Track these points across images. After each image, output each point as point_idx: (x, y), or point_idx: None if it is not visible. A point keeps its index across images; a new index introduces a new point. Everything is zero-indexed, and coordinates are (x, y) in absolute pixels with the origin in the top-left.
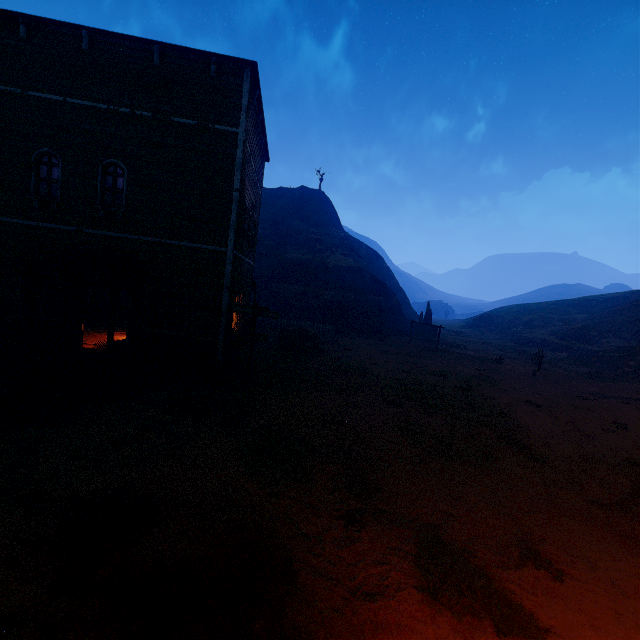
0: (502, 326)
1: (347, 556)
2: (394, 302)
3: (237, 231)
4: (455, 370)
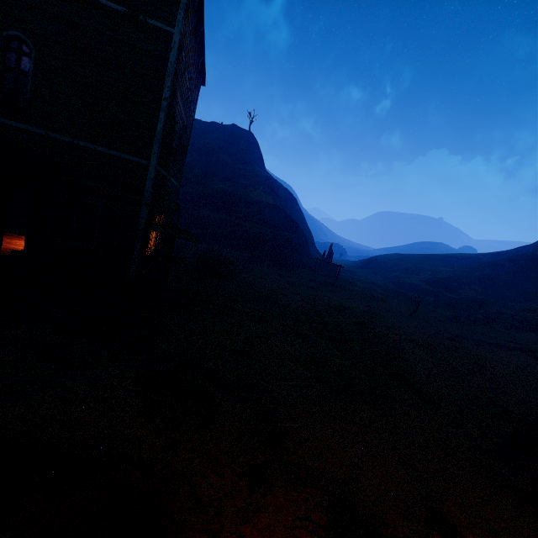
0: (385, 270)
1: (250, 535)
2: (303, 240)
3: (163, 146)
4: (350, 305)
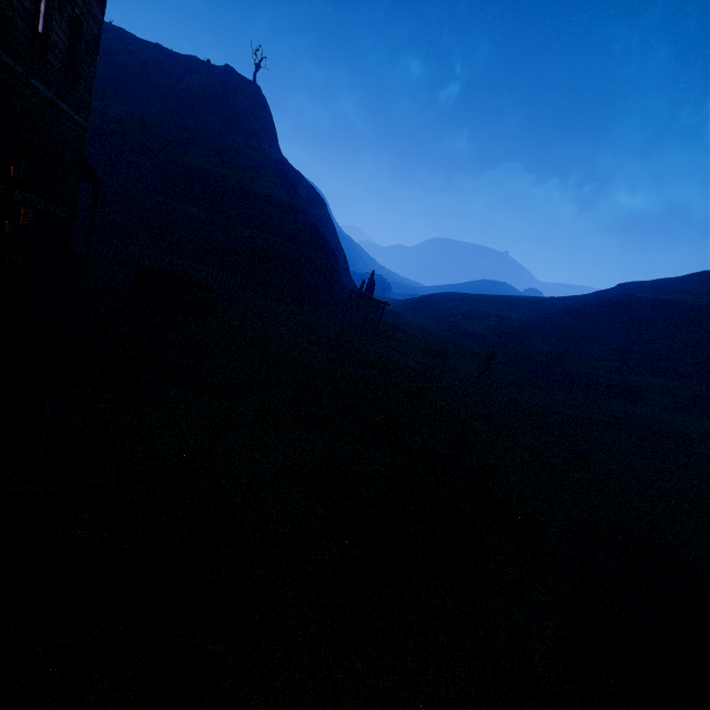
0: (441, 313)
1: None
2: (333, 262)
3: None
4: (398, 363)
